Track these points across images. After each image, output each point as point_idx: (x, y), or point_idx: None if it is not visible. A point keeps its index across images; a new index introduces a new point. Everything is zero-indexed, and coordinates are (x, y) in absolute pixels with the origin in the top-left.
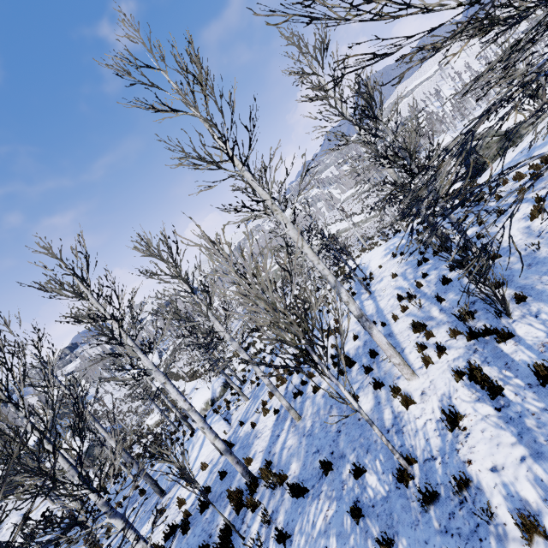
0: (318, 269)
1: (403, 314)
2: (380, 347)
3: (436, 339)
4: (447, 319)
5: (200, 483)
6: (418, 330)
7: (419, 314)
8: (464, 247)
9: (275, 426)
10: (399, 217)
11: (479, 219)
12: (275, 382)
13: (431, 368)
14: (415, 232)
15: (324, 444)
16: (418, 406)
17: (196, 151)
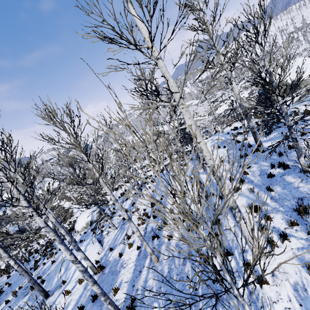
0: (209, 164)
1: (237, 193)
2: (243, 232)
3: (274, 224)
4: (280, 208)
5: (76, 296)
6: (256, 212)
7: (252, 197)
8: (280, 153)
9: (137, 261)
10: (214, 123)
11: (287, 135)
12: (136, 220)
13: (276, 251)
14: (231, 134)
15: (183, 298)
16: (272, 288)
17: (115, 19)
